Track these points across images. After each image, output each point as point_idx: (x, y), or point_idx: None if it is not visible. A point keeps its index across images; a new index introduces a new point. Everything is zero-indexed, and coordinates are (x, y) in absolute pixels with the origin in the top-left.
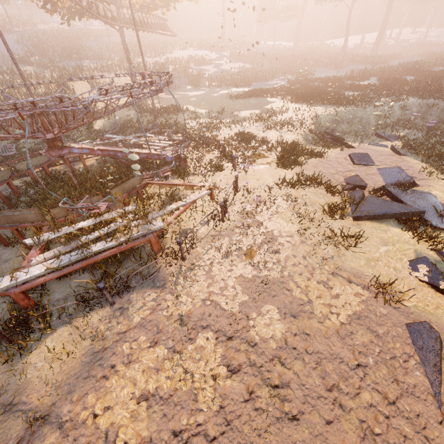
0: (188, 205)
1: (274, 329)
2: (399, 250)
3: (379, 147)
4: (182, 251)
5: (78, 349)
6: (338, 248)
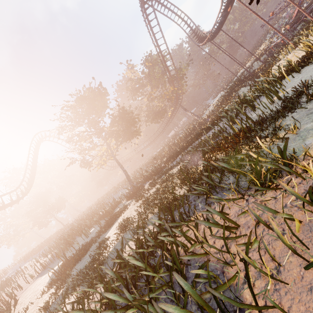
0: None
1: None
2: None
3: None
4: None
5: None
6: None
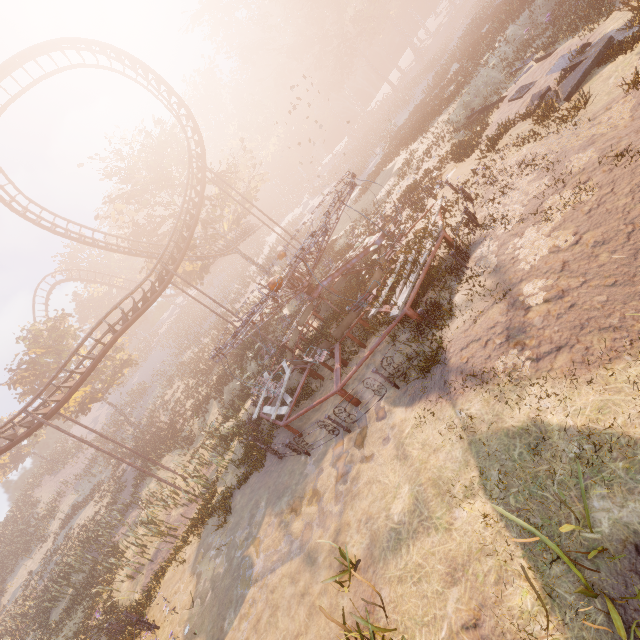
0: (439, 214)
1: (586, 156)
2: (625, 67)
3: (525, 74)
4: (472, 218)
5: (480, 283)
6: (577, 116)
